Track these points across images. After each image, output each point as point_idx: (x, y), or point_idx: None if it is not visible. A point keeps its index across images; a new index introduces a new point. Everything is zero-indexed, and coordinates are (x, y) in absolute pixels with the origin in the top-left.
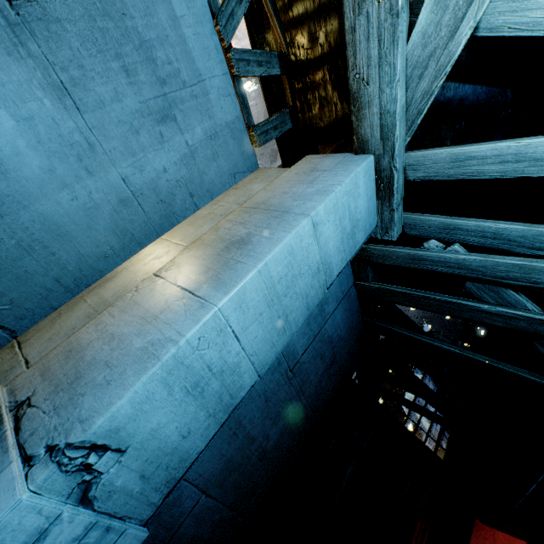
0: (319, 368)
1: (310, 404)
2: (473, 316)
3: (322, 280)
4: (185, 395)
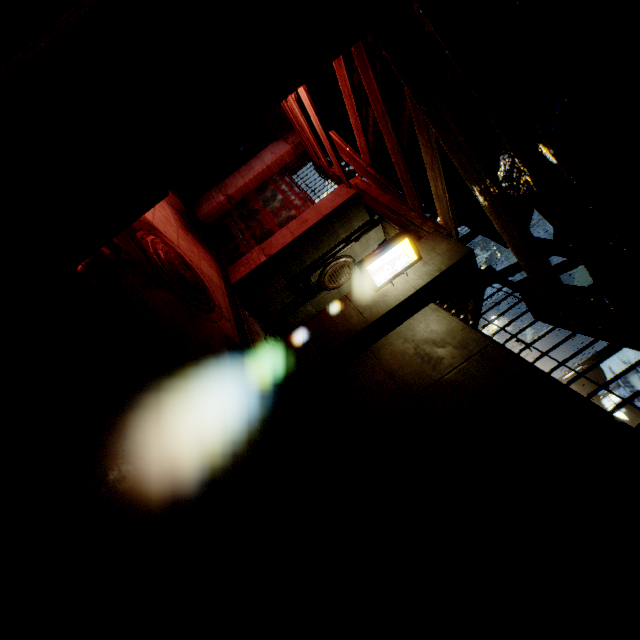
0: None
1: None
2: None
3: None
4: None
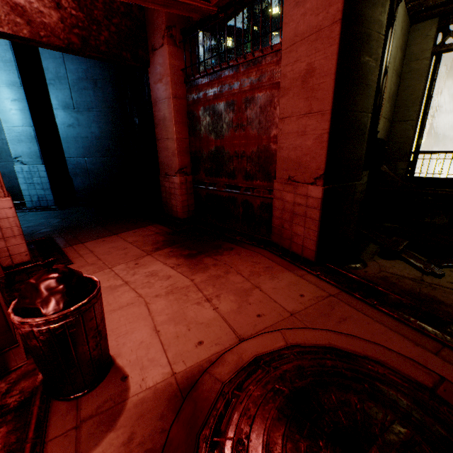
0: (89, 94)
1: (103, 107)
2: None
3: (17, 88)
4: (20, 144)
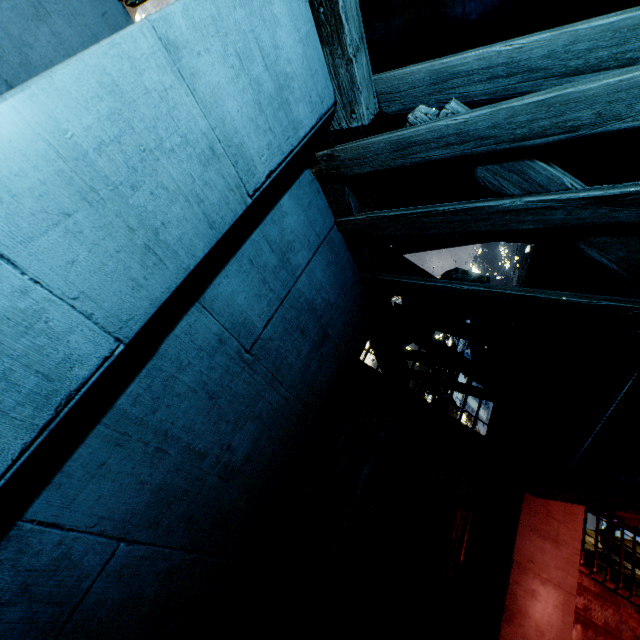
0: (301, 347)
1: (298, 397)
2: (493, 225)
3: (232, 178)
4: None
